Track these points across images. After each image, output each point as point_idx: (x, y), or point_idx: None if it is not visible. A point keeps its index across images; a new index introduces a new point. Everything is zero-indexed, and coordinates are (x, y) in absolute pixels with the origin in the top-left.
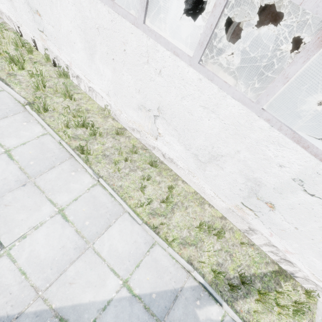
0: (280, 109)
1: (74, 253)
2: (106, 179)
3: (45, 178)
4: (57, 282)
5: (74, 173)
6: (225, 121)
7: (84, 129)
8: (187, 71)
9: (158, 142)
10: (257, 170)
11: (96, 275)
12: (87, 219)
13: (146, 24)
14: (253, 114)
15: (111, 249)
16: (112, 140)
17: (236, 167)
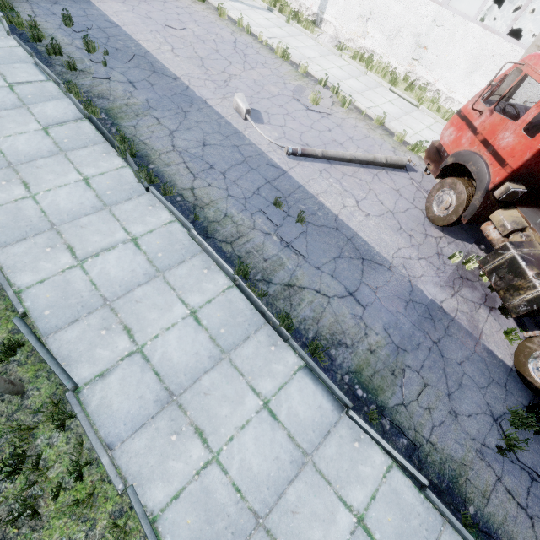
0: None
1: None
2: None
3: None
4: None
5: None
6: None
7: None
8: None
9: None
10: None
11: None
12: None
13: None
14: None
15: None
16: None
17: None
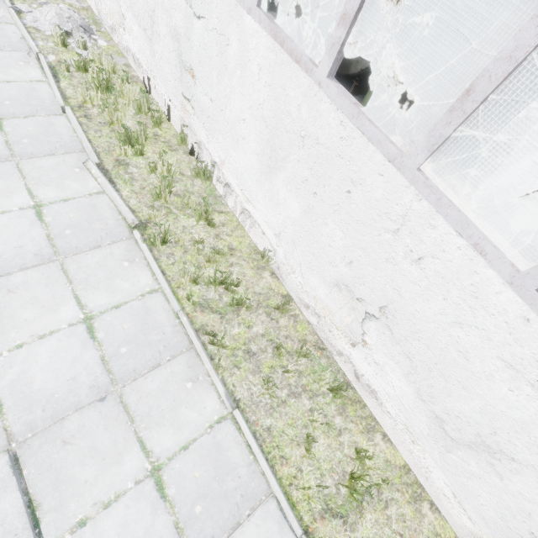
0: None
1: None
2: (245, 409)
3: (140, 388)
4: None
5: (191, 385)
6: None
7: (220, 288)
8: (498, 290)
9: (355, 352)
10: None
11: None
12: (199, 498)
13: (422, 171)
14: None
15: None
16: (266, 320)
17: None
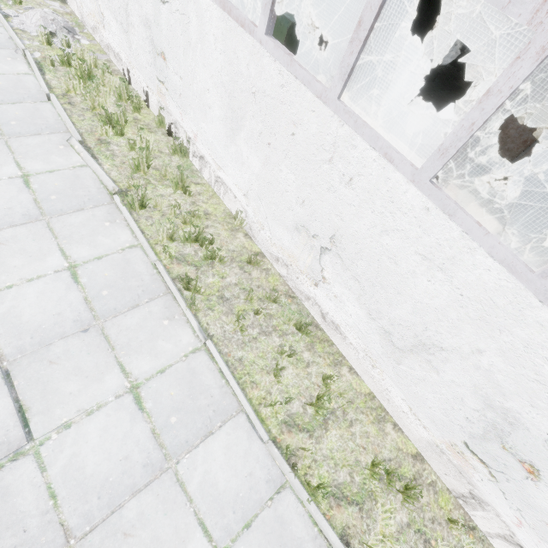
0: (547, 258)
1: (142, 474)
2: (218, 343)
3: (120, 323)
4: (103, 526)
5: (168, 323)
6: (462, 291)
7: (196, 245)
8: (405, 190)
9: (318, 291)
10: (514, 395)
11: (172, 528)
12: (174, 411)
13: (342, 101)
14: (528, 295)
15: (206, 481)
16: (239, 272)
17: (468, 377)
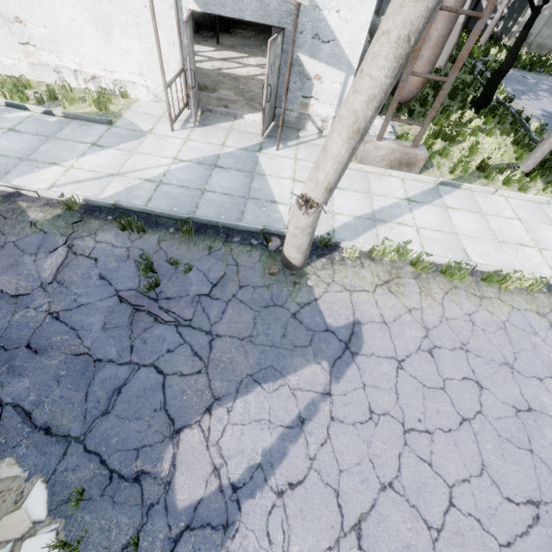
0: None
1: None
2: None
3: None
4: None
5: None
6: None
7: None
8: None
9: None
10: None
11: None
12: None
13: None
14: None
15: None
16: None
17: None
